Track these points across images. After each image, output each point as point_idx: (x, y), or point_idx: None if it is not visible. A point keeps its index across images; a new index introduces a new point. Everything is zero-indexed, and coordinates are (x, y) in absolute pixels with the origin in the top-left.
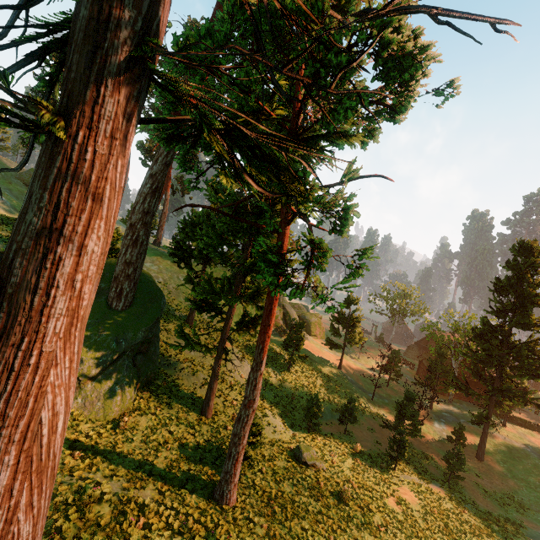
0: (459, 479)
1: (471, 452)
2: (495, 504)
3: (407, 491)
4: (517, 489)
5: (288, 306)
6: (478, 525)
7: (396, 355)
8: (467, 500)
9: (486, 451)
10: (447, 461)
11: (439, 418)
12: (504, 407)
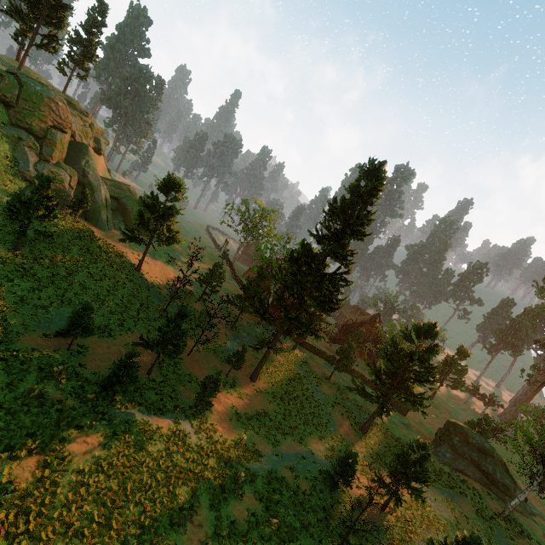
0: (207, 406)
1: (248, 373)
2: (238, 428)
3: (94, 437)
4: (271, 409)
5: (93, 175)
6: (187, 466)
7: (216, 269)
8: (204, 428)
9: (263, 372)
10: (203, 387)
11: (235, 338)
12: (293, 334)
